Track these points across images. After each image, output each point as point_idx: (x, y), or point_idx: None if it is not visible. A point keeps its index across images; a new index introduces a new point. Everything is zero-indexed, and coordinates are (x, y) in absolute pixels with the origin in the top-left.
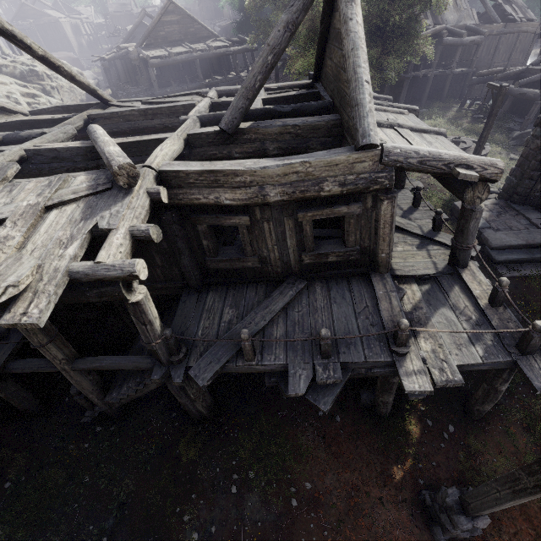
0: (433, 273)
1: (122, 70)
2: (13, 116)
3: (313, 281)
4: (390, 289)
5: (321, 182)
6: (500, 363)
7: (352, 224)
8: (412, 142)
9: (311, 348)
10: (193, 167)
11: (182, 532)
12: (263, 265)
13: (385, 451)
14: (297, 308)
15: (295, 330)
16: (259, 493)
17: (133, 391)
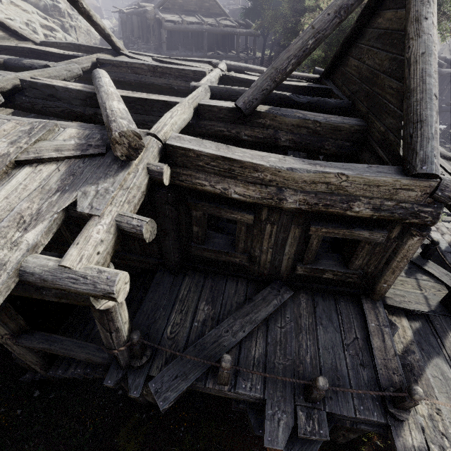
0: (426, 311)
1: (137, 26)
2: (23, 42)
3: (297, 290)
4: (383, 323)
5: (352, 200)
6: None
7: (366, 249)
8: None
9: (293, 383)
10: (207, 149)
11: None
12: (250, 263)
13: None
14: (280, 323)
15: (276, 351)
16: None
17: (80, 376)
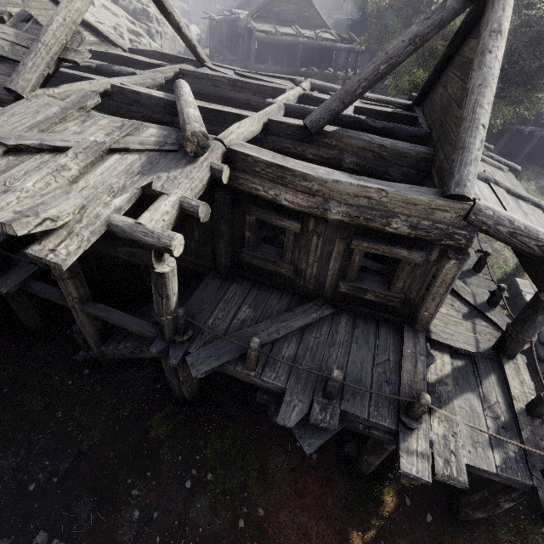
0: (472, 351)
1: (226, 34)
2: (113, 48)
3: (340, 311)
4: (420, 351)
5: (391, 216)
6: (515, 482)
7: (406, 270)
8: (507, 206)
9: (315, 382)
10: (264, 156)
11: (126, 504)
12: (296, 276)
13: (351, 512)
14: (315, 334)
15: (305, 355)
16: (210, 498)
17: (128, 352)
